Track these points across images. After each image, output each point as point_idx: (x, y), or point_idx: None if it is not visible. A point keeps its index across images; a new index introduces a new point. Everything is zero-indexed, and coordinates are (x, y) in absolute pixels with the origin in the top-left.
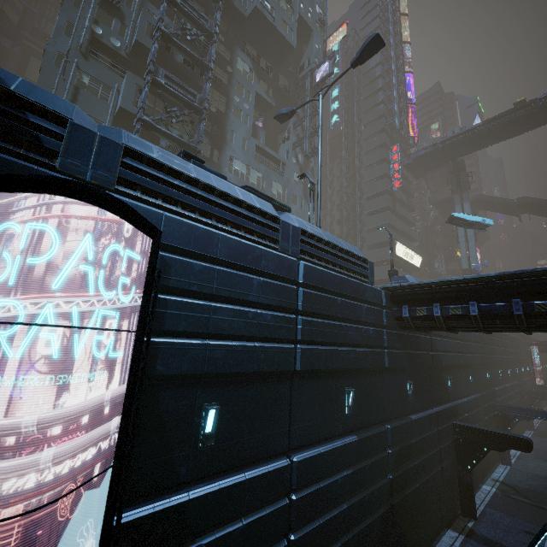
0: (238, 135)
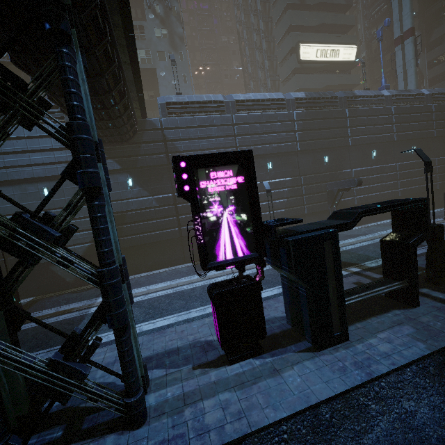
0: None
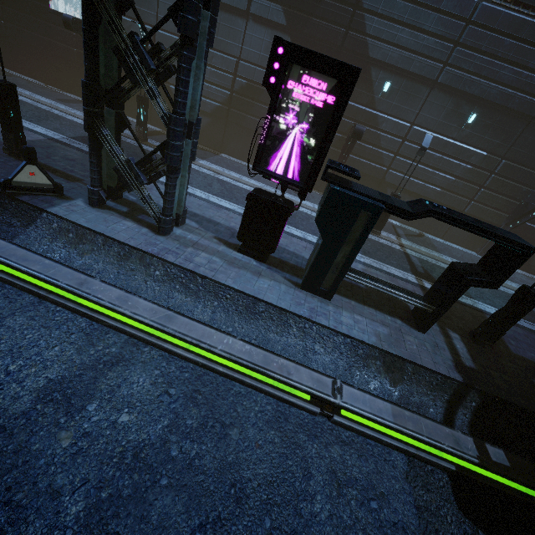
0: None
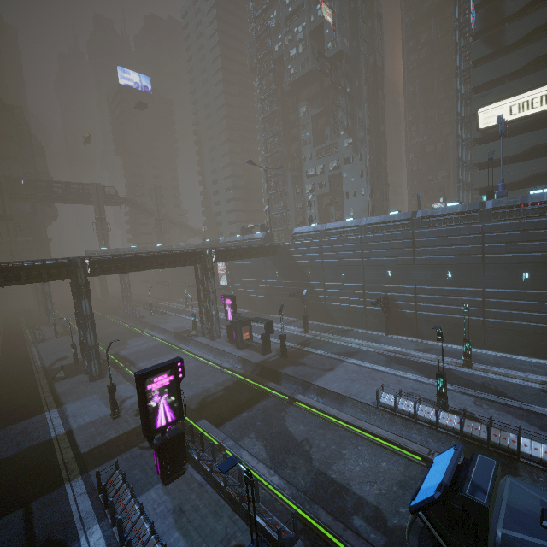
0: (307, 155)
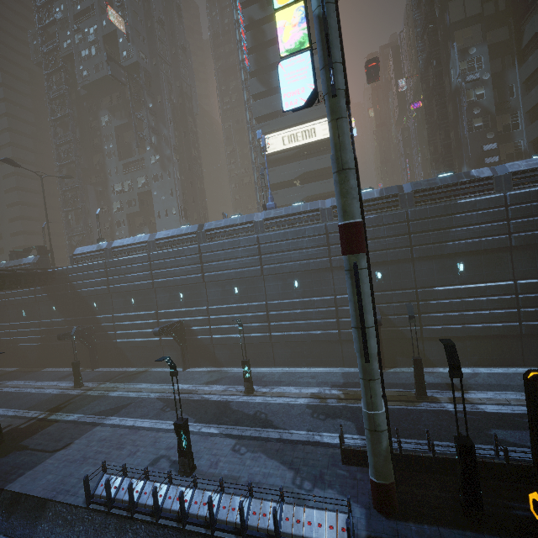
0: (112, 169)
